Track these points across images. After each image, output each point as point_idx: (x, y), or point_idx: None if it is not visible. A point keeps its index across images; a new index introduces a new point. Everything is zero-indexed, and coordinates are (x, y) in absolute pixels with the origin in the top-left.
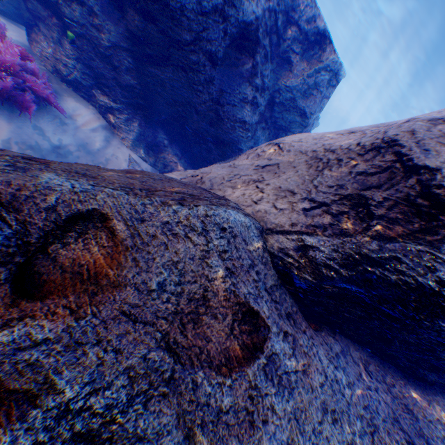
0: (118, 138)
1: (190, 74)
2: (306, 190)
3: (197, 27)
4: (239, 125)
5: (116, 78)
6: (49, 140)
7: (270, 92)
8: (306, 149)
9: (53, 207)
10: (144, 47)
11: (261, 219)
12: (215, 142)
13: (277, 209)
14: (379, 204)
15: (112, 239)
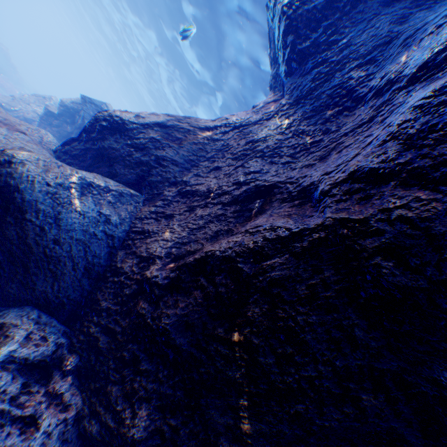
0: None
1: None
2: None
3: None
4: None
5: None
6: None
7: None
8: None
9: None
10: None
11: None
12: None
13: None
14: None
15: None
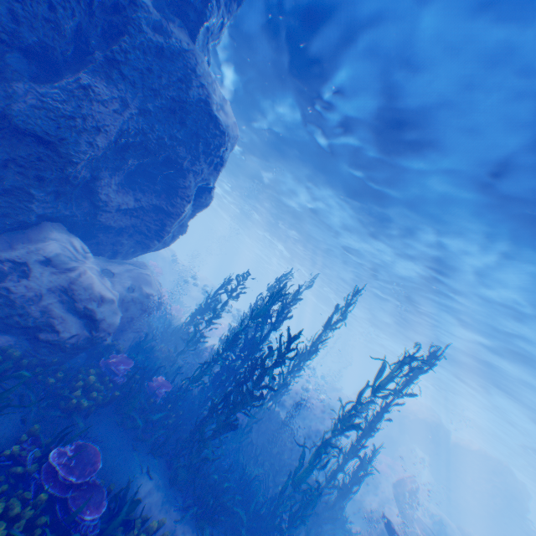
0: None
1: None
2: None
3: None
4: None
5: None
6: None
7: None
8: None
9: None
10: None
11: None
12: None
13: None
14: None
15: None
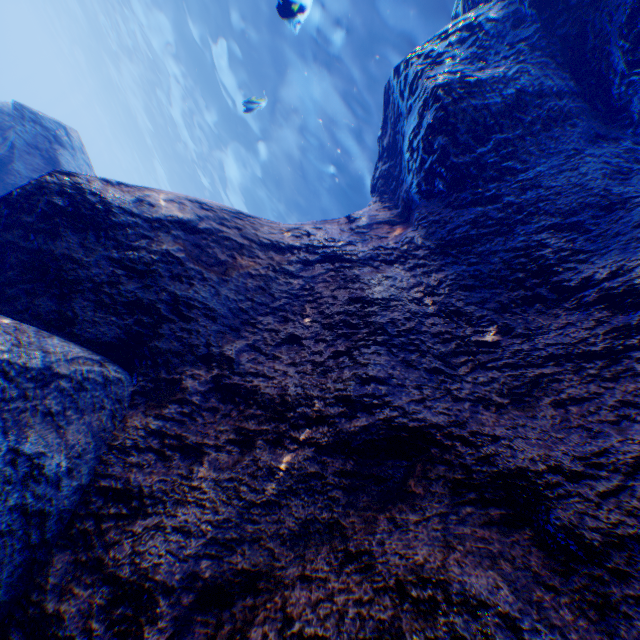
0: None
1: None
2: None
3: None
4: None
5: None
6: None
7: None
8: None
9: None
10: None
11: None
12: None
13: None
14: None
15: None
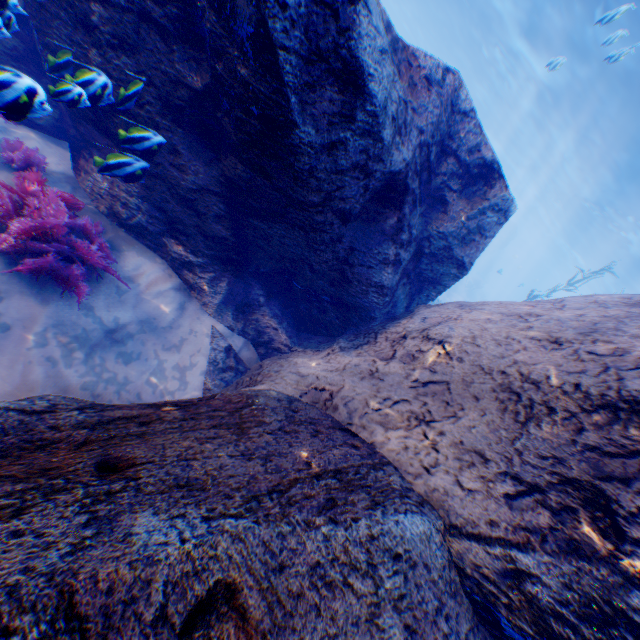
0: (197, 302)
1: (311, 233)
2: (503, 455)
3: (328, 186)
4: (374, 290)
5: (199, 226)
6: (100, 322)
7: (417, 241)
8: (489, 363)
9: (161, 610)
10: (245, 197)
11: (440, 503)
12: (336, 304)
13: (462, 488)
14: (632, 517)
15: (242, 628)
